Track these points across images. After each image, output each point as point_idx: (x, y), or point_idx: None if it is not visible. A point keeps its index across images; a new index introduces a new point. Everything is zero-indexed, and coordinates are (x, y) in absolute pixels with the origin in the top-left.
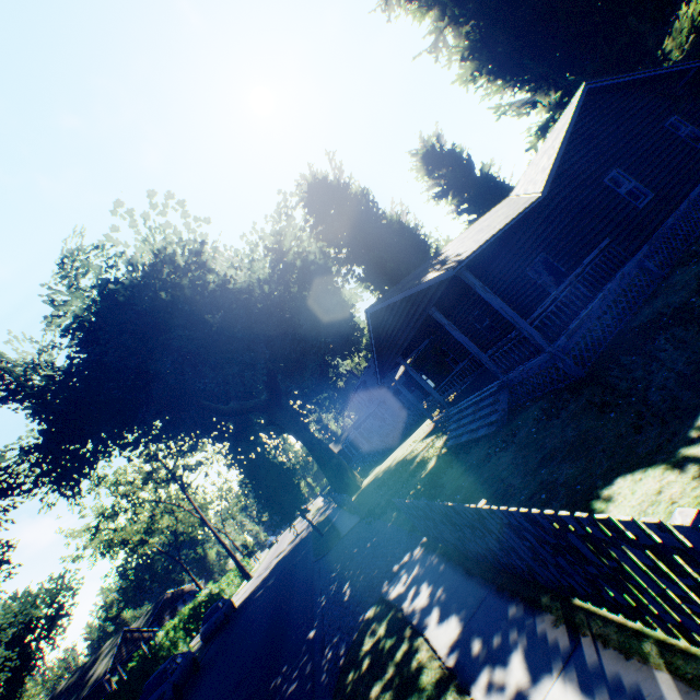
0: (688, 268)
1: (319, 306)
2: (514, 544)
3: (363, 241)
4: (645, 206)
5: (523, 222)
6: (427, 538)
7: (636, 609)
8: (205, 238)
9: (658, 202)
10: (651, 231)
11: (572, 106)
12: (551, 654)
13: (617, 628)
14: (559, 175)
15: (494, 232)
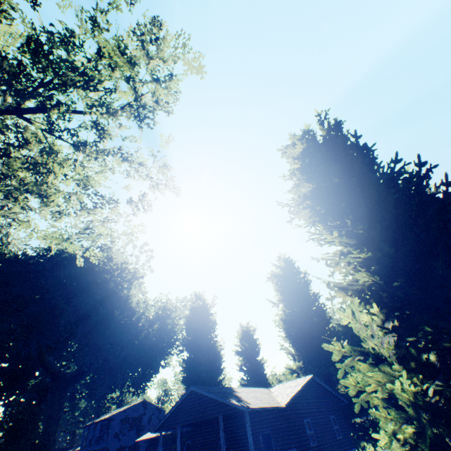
0: None
1: (152, 351)
2: None
3: (200, 343)
4: (313, 446)
5: (271, 409)
6: None
7: None
8: (144, 274)
9: (317, 449)
10: None
11: (306, 379)
12: None
13: None
14: (292, 402)
15: (265, 406)
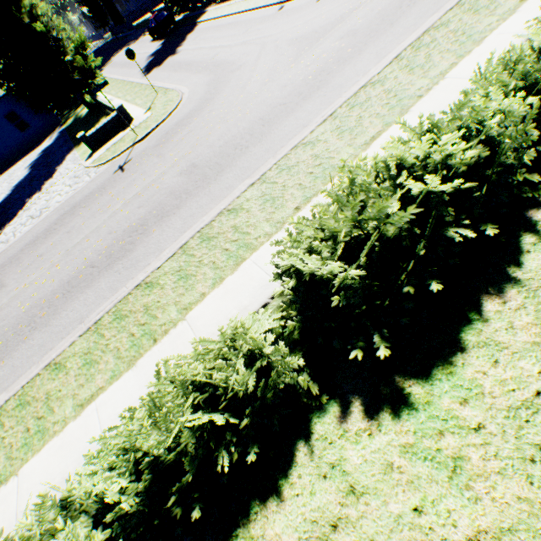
0: None
1: None
2: None
3: None
4: None
5: None
6: None
7: None
8: None
9: None
10: None
11: None
12: None
13: None
14: None
15: None
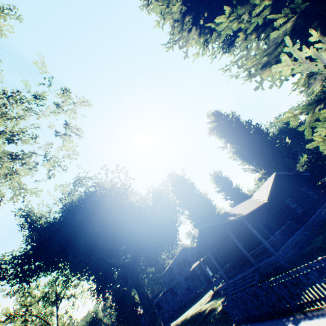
0: (319, 236)
1: (166, 222)
2: (283, 292)
3: (191, 200)
4: (300, 213)
5: (259, 208)
6: (235, 323)
7: (318, 299)
8: (130, 184)
9: (305, 213)
10: (304, 221)
11: (272, 177)
12: (299, 319)
13: (315, 307)
14: (270, 196)
15: (253, 208)
